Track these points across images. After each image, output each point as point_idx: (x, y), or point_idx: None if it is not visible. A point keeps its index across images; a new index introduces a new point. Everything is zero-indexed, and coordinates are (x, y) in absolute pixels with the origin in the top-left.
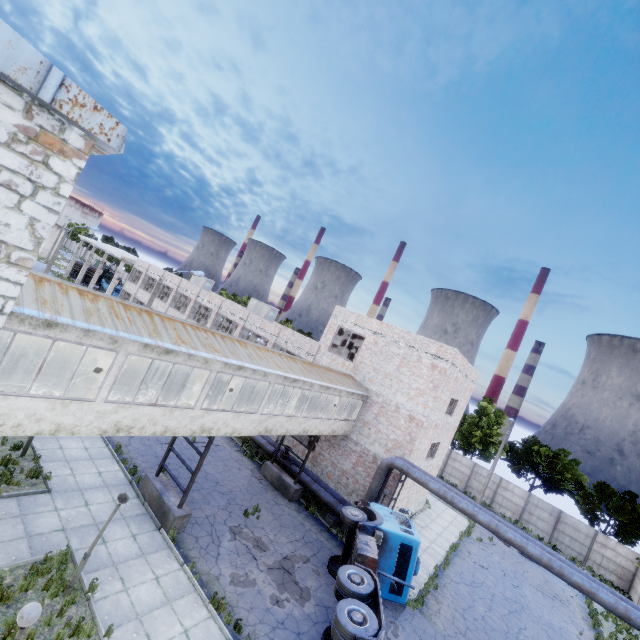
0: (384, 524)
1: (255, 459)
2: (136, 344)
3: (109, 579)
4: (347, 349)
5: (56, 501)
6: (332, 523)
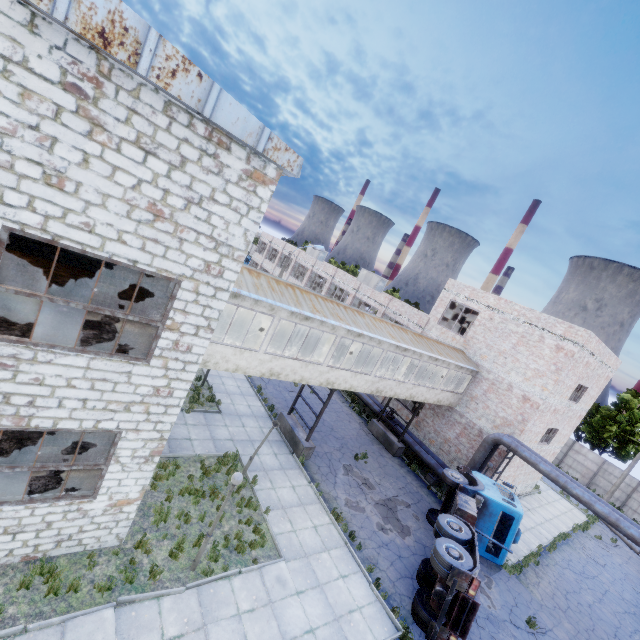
0: (485, 491)
1: (362, 415)
2: (286, 311)
3: (263, 479)
4: (458, 323)
5: (225, 420)
6: (432, 482)
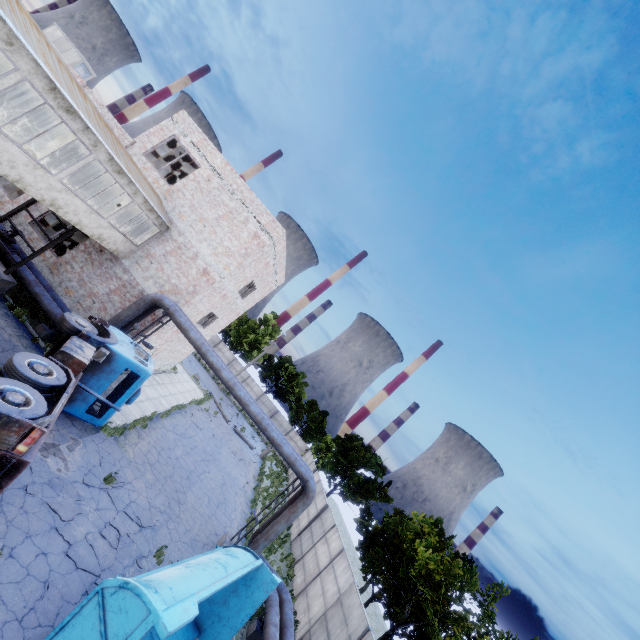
0: (117, 346)
1: None
2: None
3: None
4: (169, 177)
5: None
6: (44, 335)
